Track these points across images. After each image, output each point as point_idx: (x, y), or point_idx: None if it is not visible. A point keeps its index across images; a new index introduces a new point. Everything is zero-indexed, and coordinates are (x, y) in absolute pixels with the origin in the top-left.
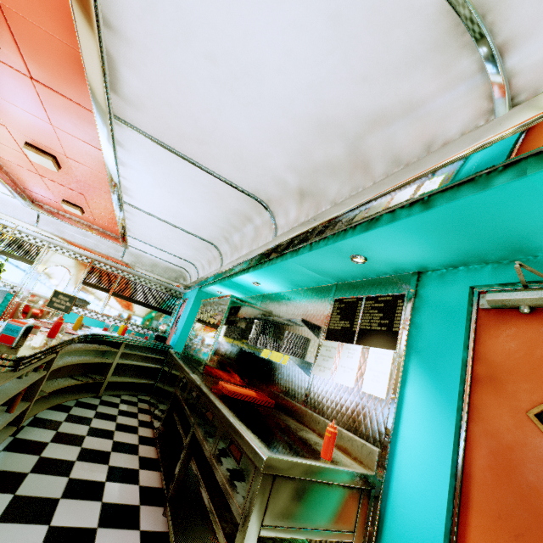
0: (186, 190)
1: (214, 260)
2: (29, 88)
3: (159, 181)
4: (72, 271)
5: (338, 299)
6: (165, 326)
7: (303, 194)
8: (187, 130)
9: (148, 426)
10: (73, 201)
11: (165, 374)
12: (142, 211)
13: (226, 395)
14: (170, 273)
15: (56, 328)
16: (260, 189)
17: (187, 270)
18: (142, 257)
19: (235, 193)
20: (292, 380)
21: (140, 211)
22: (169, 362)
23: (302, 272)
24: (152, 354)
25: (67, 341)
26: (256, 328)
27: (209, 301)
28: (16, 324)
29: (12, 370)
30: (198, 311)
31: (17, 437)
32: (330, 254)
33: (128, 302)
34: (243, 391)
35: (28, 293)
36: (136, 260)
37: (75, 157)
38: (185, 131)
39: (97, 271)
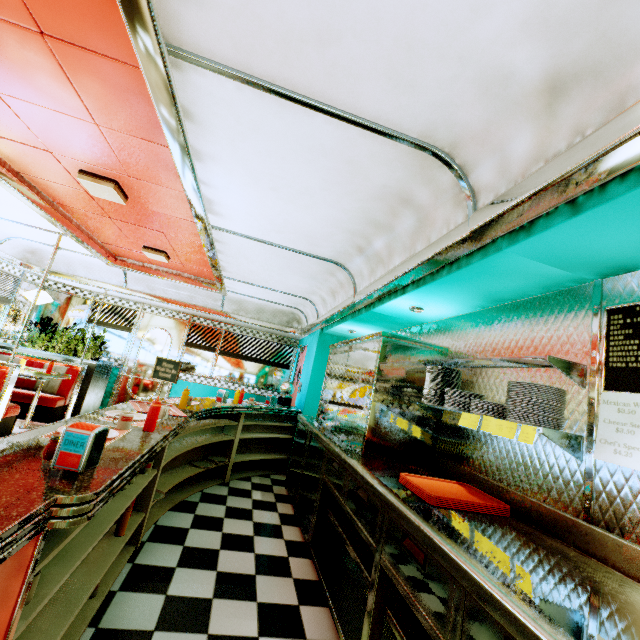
0: (296, 175)
1: (340, 287)
2: (47, 60)
3: (255, 172)
4: (172, 332)
5: (617, 309)
6: (286, 384)
7: (559, 87)
8: (297, 15)
9: (292, 522)
10: (154, 245)
11: (301, 449)
12: (237, 234)
13: (425, 503)
14: (279, 317)
15: (153, 417)
16: (438, 123)
17: (301, 309)
18: (244, 303)
19: (384, 152)
20: (533, 465)
21: (233, 236)
22: (302, 433)
23: (523, 272)
24: (277, 421)
25: (172, 431)
26: (434, 379)
27: (343, 346)
28: (79, 432)
29: (77, 522)
30: (328, 361)
31: (136, 563)
32: (636, 208)
33: (238, 360)
34: (445, 488)
35: (132, 364)
36: (238, 307)
37: (139, 173)
38: (292, 23)
39: (198, 328)
